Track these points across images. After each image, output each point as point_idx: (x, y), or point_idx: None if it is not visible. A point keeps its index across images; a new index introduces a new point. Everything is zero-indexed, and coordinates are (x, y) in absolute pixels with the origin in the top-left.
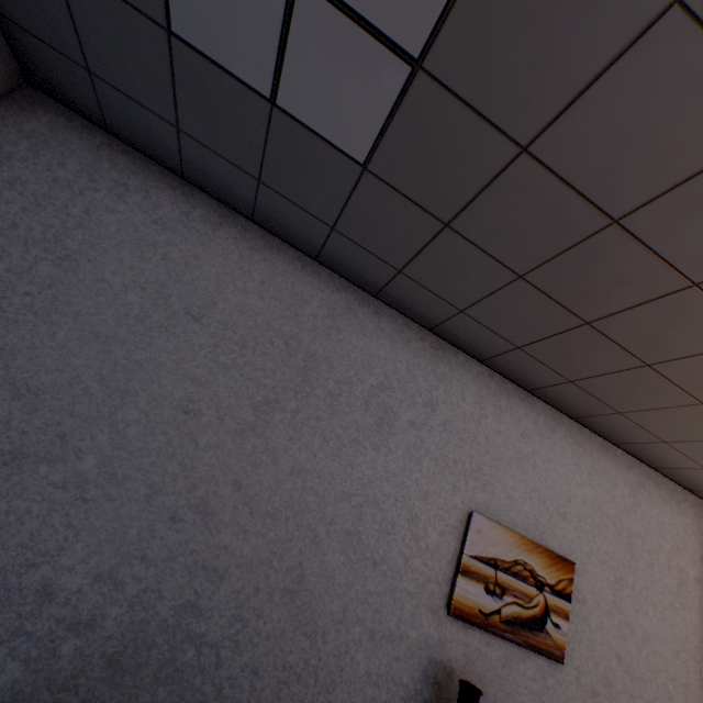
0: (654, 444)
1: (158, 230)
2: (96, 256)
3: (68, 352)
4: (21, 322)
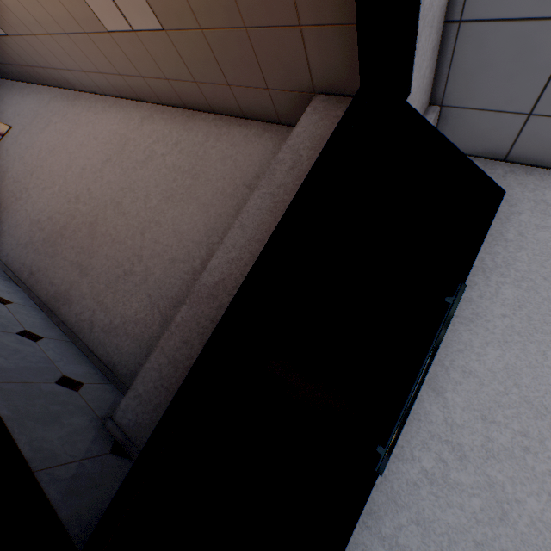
0: (37, 72)
1: None
2: None
3: None
4: None
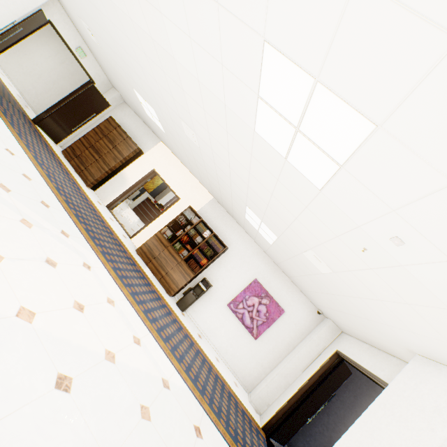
0: None
1: (374, 392)
2: (360, 396)
3: (353, 419)
4: (346, 409)
